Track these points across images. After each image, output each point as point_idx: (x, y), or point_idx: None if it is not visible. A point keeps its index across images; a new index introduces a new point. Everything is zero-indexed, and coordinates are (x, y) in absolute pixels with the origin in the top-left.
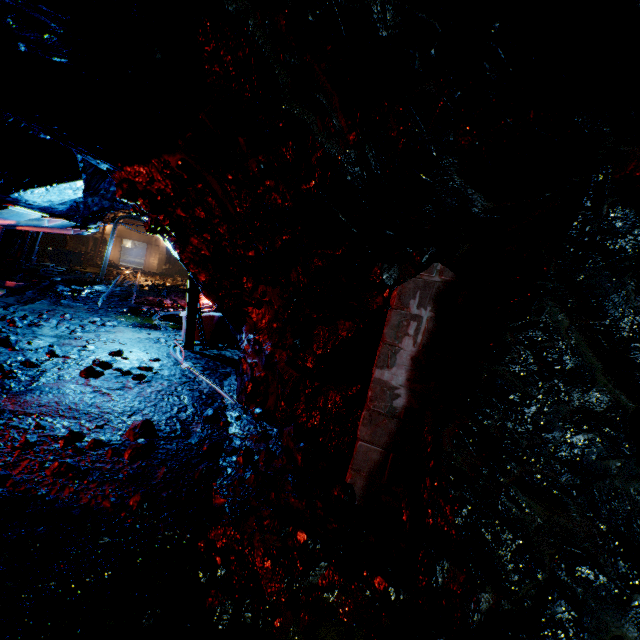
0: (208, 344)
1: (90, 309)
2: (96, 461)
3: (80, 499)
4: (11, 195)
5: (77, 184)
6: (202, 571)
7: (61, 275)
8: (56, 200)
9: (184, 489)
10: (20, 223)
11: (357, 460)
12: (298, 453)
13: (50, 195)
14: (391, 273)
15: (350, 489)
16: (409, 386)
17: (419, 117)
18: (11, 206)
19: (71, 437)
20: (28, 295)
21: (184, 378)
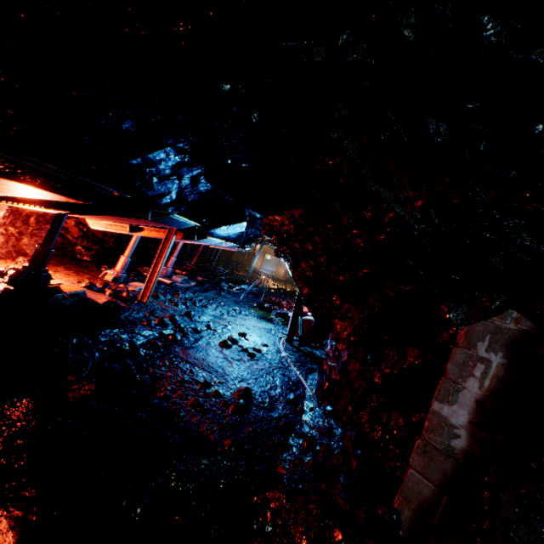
0: (304, 341)
1: (235, 300)
2: (213, 405)
3: (199, 427)
4: (210, 231)
5: (243, 224)
6: (256, 518)
7: (225, 275)
8: (231, 233)
9: (259, 449)
10: (211, 244)
11: (406, 487)
12: (353, 458)
13: (228, 230)
14: (458, 312)
15: (395, 514)
16: (471, 429)
17: (479, 189)
18: (209, 237)
19: (204, 384)
20: (206, 286)
21: (280, 364)
